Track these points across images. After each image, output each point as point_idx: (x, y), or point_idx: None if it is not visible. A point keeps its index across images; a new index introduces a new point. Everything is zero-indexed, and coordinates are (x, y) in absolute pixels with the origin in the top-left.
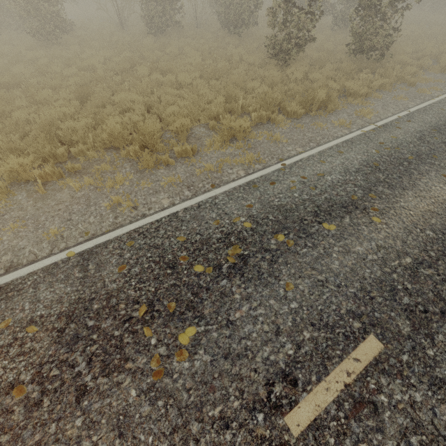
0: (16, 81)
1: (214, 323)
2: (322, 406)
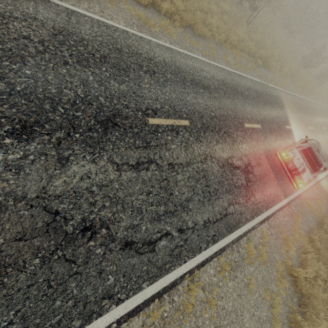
0: None
1: (316, 117)
2: (324, 128)
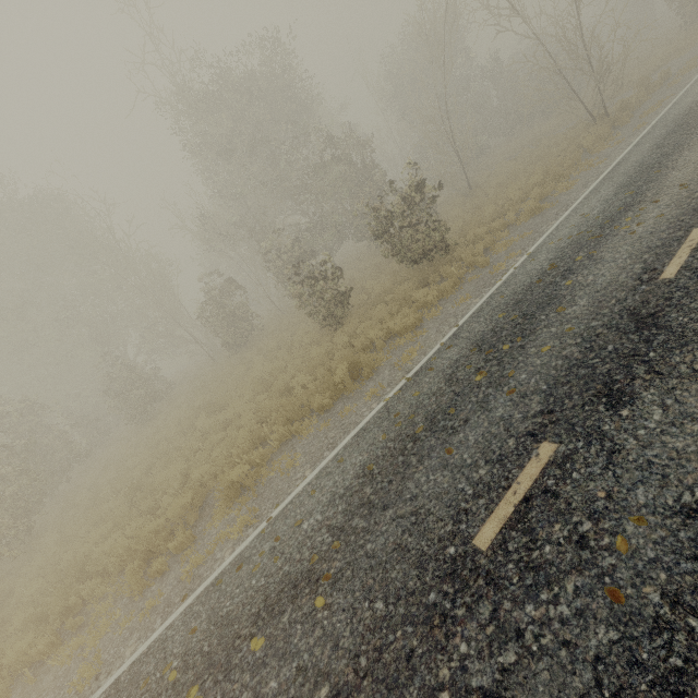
0: (94, 498)
1: None
2: None
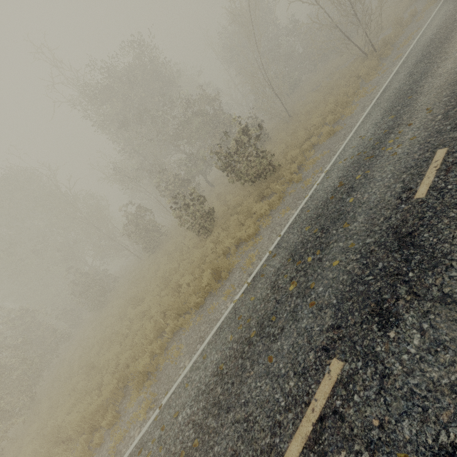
0: (69, 371)
1: None
2: None
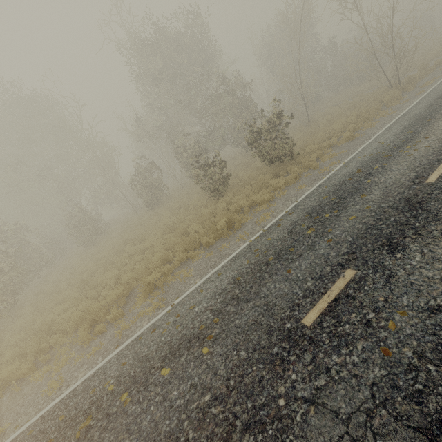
0: (56, 288)
1: None
2: None
